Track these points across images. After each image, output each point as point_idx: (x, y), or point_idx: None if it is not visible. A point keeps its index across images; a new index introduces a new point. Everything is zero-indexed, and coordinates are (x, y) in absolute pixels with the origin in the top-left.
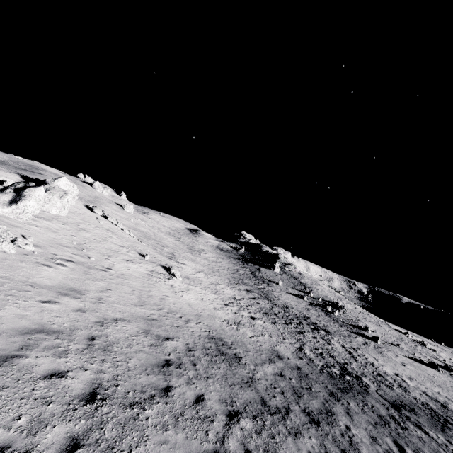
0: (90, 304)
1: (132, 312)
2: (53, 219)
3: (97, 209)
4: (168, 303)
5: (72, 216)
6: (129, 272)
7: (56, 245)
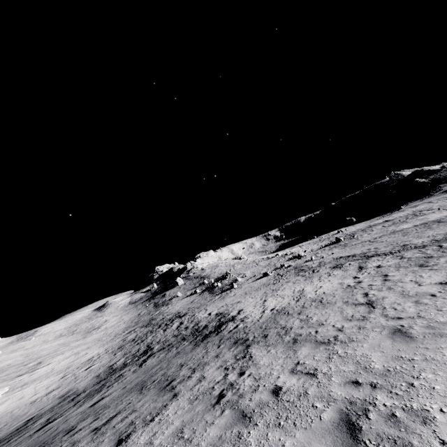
0: None
1: None
2: None
3: None
4: None
5: None
6: None
7: None
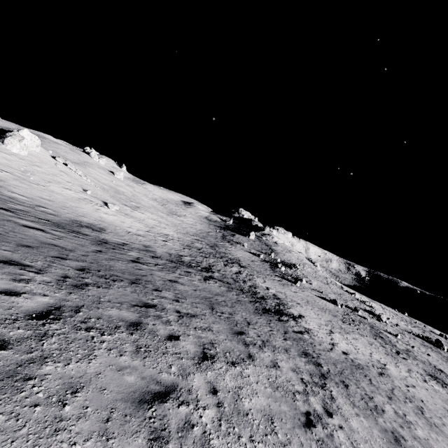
0: (3, 184)
1: (35, 198)
2: (13, 155)
3: (59, 158)
4: (78, 209)
5: (31, 157)
6: (61, 192)
7: (4, 165)
